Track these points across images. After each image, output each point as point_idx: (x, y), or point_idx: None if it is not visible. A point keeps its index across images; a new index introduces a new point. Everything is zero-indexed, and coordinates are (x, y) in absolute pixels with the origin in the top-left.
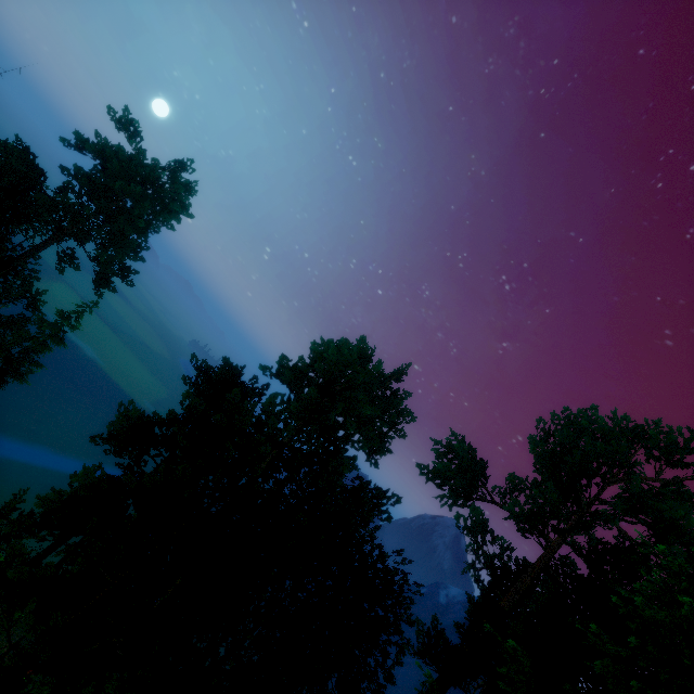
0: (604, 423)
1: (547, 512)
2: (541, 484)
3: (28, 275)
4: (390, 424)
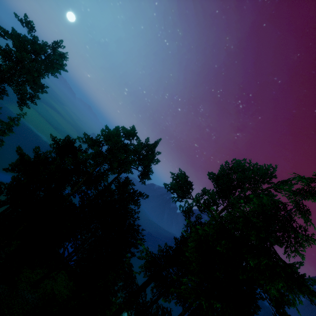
0: (245, 165)
1: (211, 203)
2: (216, 192)
3: None
4: (147, 165)
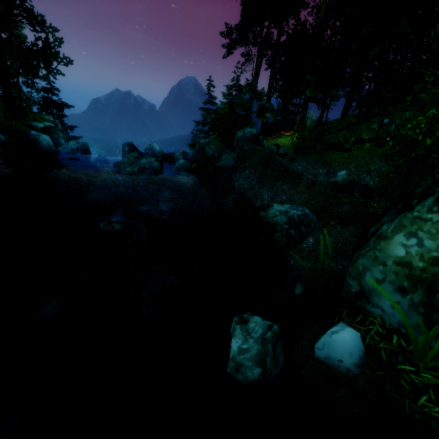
0: None
1: None
2: None
3: None
4: None
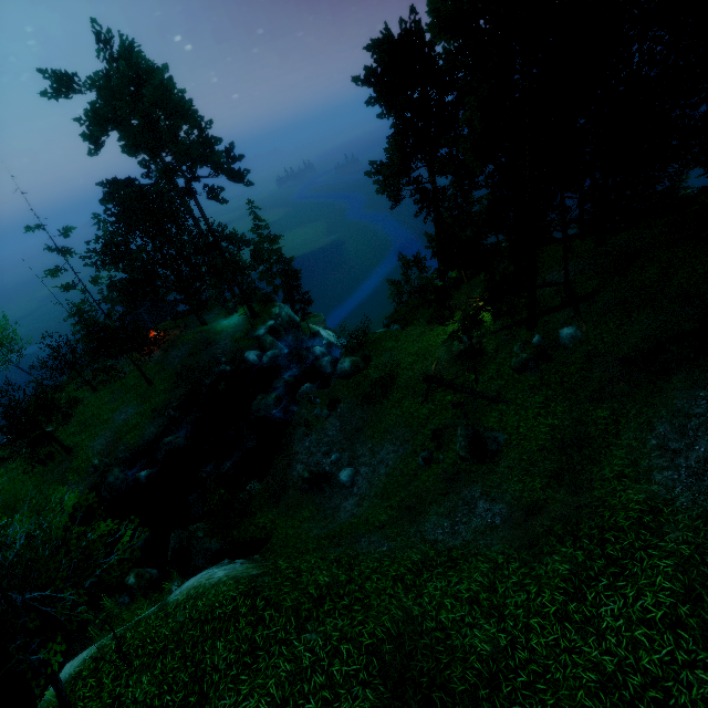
0: None
1: None
2: None
3: (221, 233)
4: None
